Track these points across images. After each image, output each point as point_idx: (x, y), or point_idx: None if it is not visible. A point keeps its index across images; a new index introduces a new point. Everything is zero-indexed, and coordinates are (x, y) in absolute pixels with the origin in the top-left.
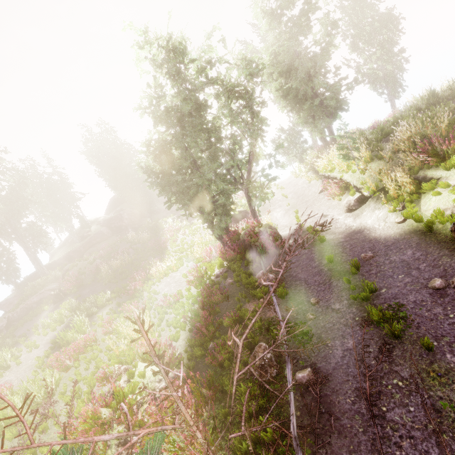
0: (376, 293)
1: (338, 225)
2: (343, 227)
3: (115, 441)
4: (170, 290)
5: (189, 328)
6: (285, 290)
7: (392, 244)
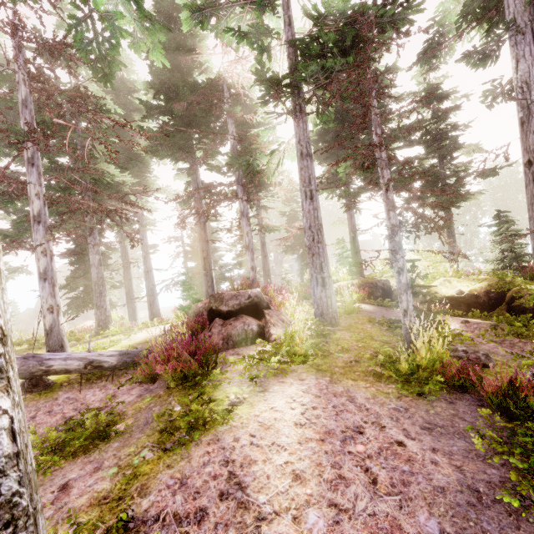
0: None
1: None
2: None
3: None
4: None
5: None
6: None
7: None
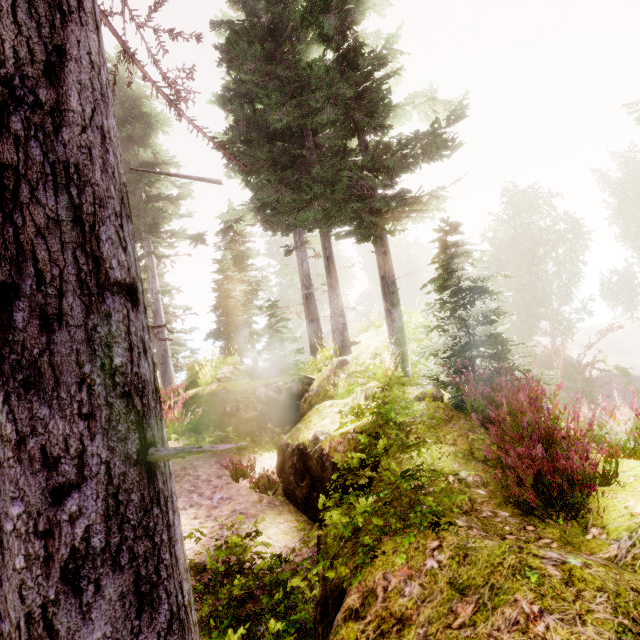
0: None
1: None
2: None
3: None
4: None
5: None
6: None
7: None
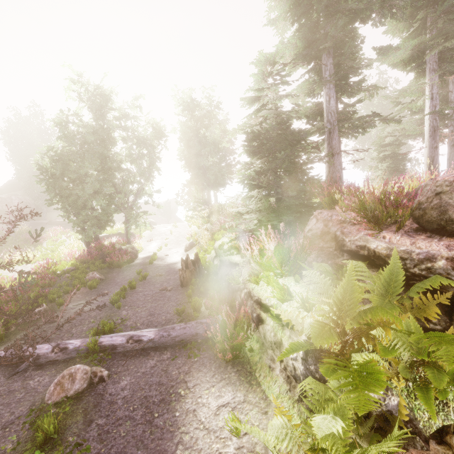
0: (135, 290)
1: (174, 258)
2: (174, 260)
3: None
4: (14, 275)
5: (2, 296)
6: (95, 284)
7: (177, 271)
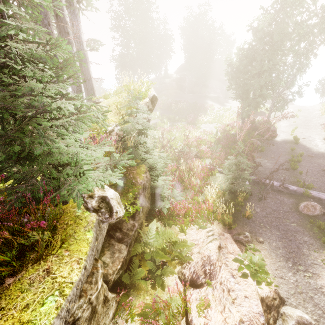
0: (299, 163)
1: (312, 143)
2: (313, 145)
3: (195, 150)
4: (206, 130)
5: (216, 143)
6: (263, 149)
7: None
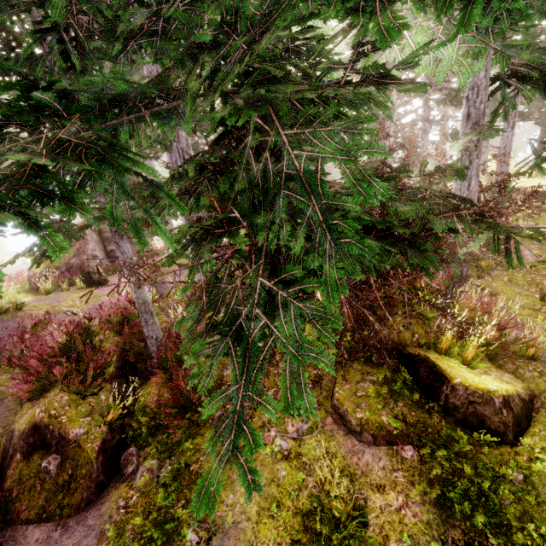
0: None
1: None
2: None
3: None
4: None
5: None
6: None
7: None
